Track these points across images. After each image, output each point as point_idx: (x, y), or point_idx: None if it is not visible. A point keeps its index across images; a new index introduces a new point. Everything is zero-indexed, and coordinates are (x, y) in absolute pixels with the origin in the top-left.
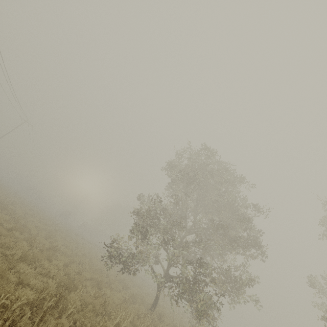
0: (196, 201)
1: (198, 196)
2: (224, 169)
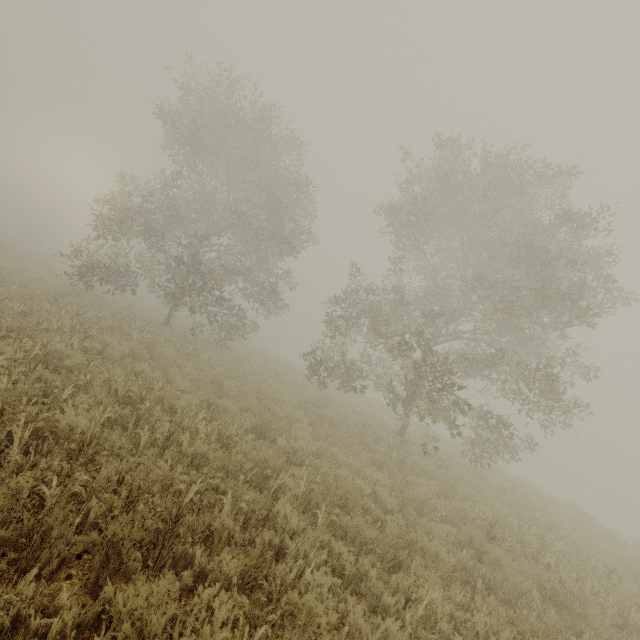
0: (226, 184)
1: (229, 176)
2: (260, 121)
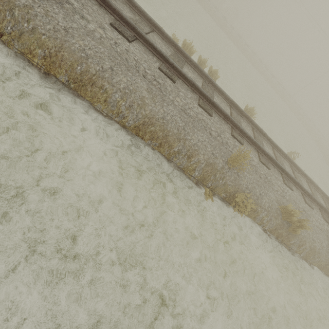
0: None
1: None
2: None
